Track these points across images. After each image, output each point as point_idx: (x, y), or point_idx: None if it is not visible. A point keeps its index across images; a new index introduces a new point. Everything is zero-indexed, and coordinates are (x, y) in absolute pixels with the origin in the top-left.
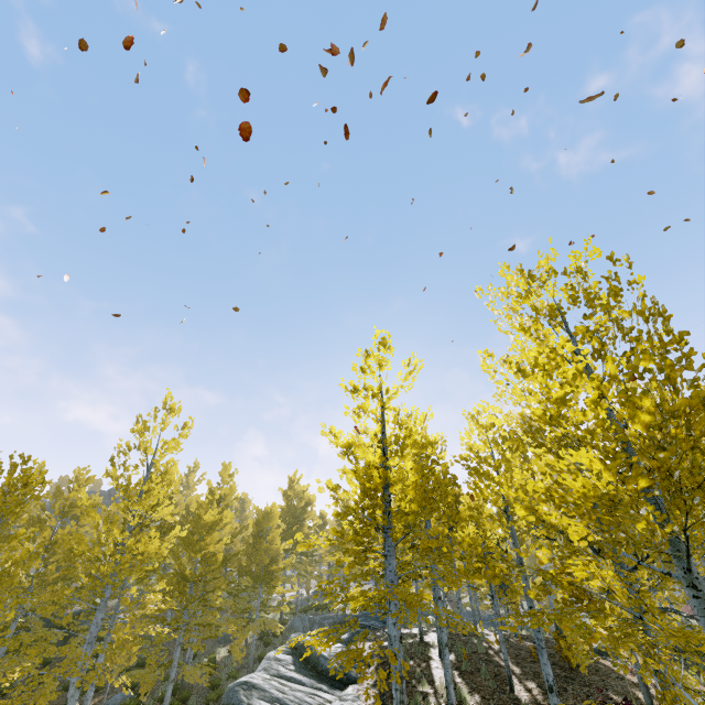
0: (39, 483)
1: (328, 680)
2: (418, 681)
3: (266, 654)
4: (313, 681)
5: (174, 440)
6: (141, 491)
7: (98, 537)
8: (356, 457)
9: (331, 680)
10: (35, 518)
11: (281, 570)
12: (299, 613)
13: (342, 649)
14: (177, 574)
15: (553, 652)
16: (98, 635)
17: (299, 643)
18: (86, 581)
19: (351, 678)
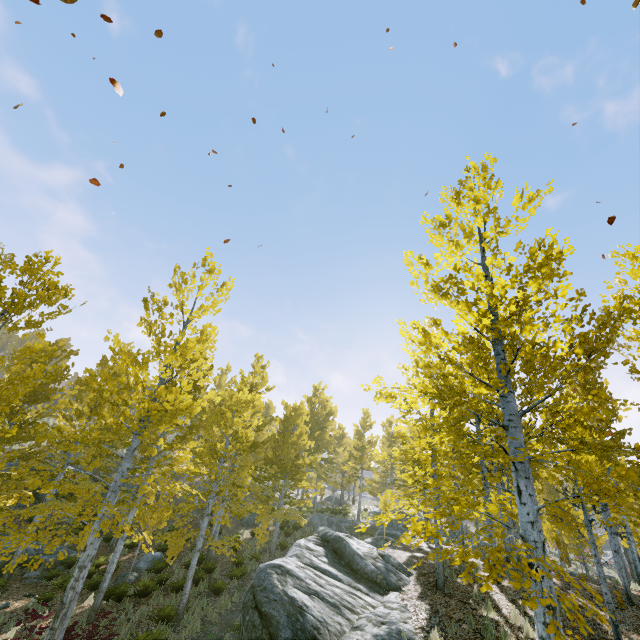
0: (53, 284)
1: (365, 581)
2: (477, 603)
3: (287, 543)
4: (349, 579)
5: (212, 296)
6: (175, 347)
7: (127, 379)
8: (462, 288)
9: (368, 581)
10: (83, 380)
11: (307, 465)
12: (315, 512)
13: (377, 551)
14: (208, 445)
15: (637, 602)
16: (119, 481)
17: (330, 536)
18: (110, 422)
19: (391, 583)
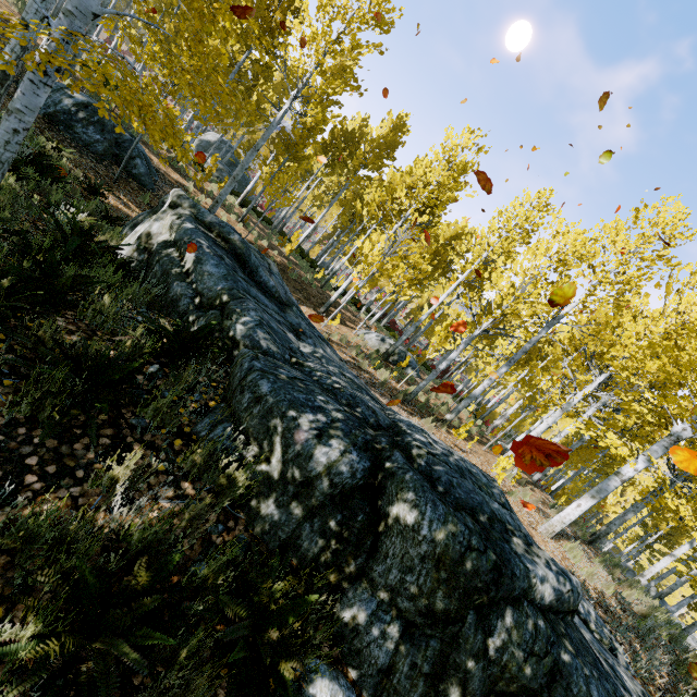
0: None
1: None
2: None
3: None
4: None
5: None
6: None
7: None
8: None
9: None
10: None
11: None
12: None
13: None
14: None
15: None
16: None
17: None
18: None
19: None
